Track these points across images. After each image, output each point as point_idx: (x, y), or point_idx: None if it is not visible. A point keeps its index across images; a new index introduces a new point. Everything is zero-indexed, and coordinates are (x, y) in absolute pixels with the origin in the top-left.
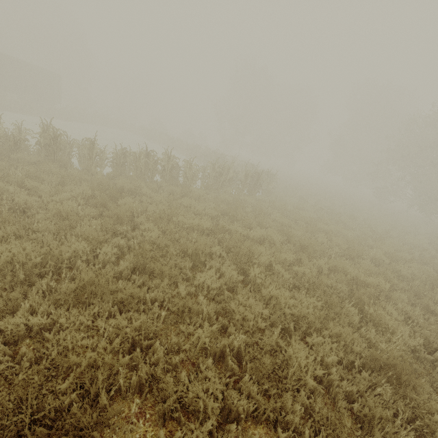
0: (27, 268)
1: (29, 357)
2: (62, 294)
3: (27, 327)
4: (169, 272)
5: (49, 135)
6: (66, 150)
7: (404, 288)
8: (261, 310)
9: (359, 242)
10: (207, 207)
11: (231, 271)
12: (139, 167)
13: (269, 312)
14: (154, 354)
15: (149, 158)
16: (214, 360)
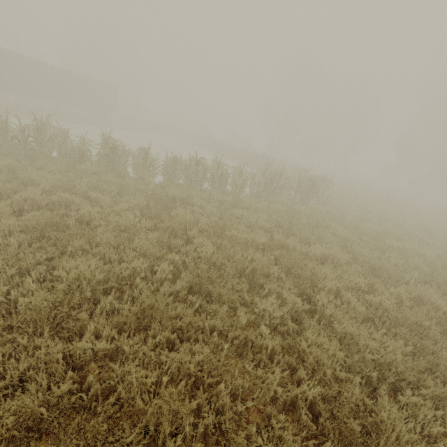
0: (92, 285)
1: (95, 388)
2: (124, 317)
3: (92, 349)
4: (227, 296)
5: (109, 146)
6: (122, 160)
7: None
8: (337, 352)
9: (442, 264)
10: (259, 218)
11: (295, 298)
12: (189, 175)
13: (343, 353)
14: (217, 396)
15: (199, 166)
16: (283, 410)
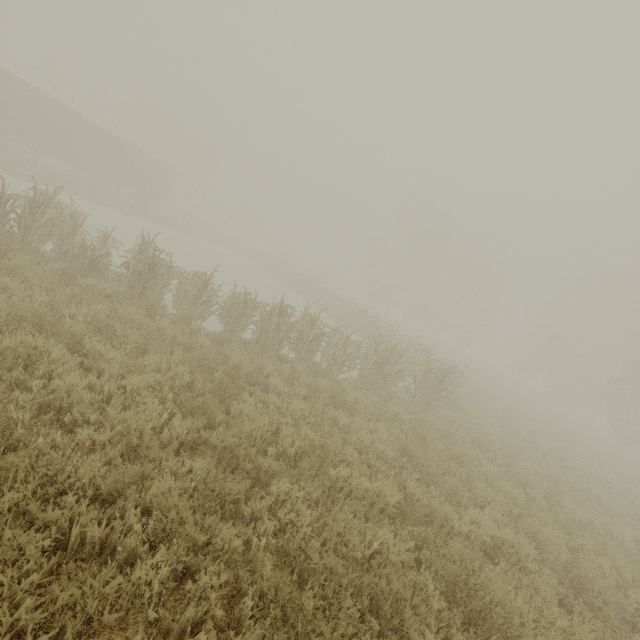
0: None
1: None
2: None
3: None
4: None
5: (147, 258)
6: (161, 281)
7: None
8: None
9: None
10: (374, 434)
11: None
12: (265, 329)
13: None
14: None
15: (283, 317)
16: None
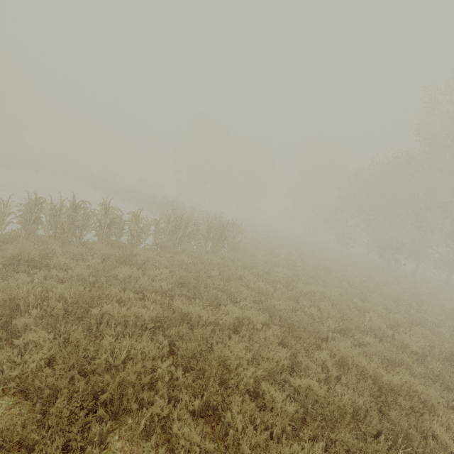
0: None
1: None
2: None
3: None
4: None
5: None
6: None
7: (424, 374)
8: None
9: (346, 304)
10: (156, 278)
11: (190, 433)
12: (59, 223)
13: None
14: None
15: (77, 211)
16: None
